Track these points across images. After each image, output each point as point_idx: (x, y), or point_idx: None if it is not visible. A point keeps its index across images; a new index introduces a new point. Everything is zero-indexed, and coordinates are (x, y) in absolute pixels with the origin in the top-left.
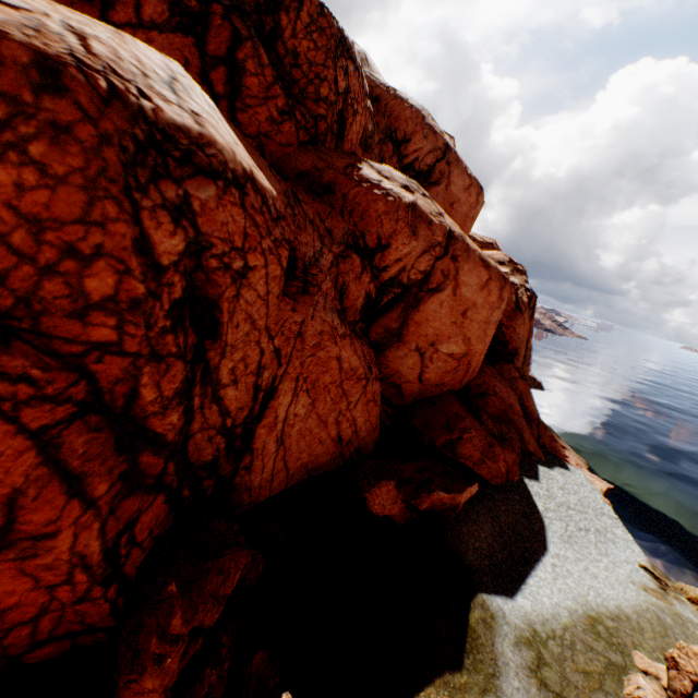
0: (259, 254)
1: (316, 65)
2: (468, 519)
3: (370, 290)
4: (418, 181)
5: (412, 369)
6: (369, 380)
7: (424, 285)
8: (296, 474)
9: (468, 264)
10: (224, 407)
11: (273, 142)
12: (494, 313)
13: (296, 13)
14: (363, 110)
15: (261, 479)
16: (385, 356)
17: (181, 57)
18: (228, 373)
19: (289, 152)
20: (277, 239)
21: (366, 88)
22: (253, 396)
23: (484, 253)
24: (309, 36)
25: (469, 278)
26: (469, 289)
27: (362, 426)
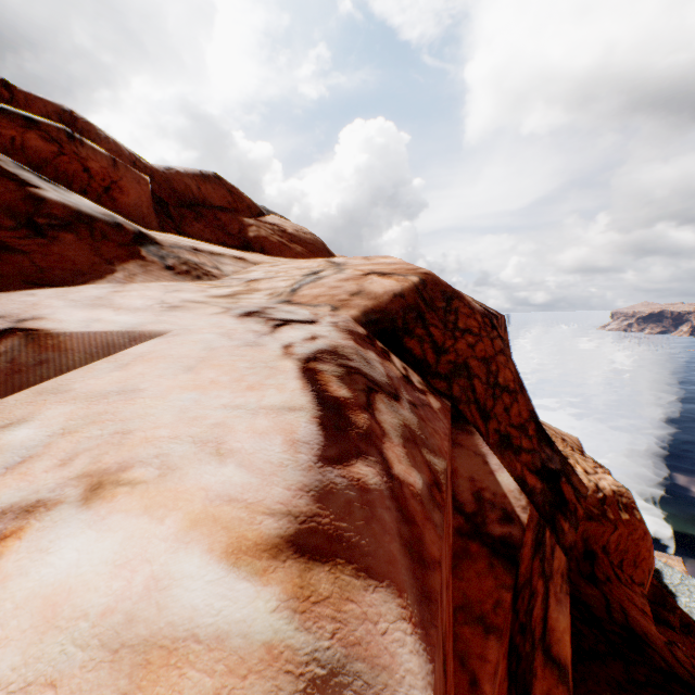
0: None
1: None
2: None
3: None
4: None
5: None
6: None
7: None
8: None
9: None
10: None
11: None
12: None
13: None
14: None
15: None
16: None
17: None
18: None
19: None
20: None
21: None
22: None
23: None
24: None
25: None
26: None
27: None
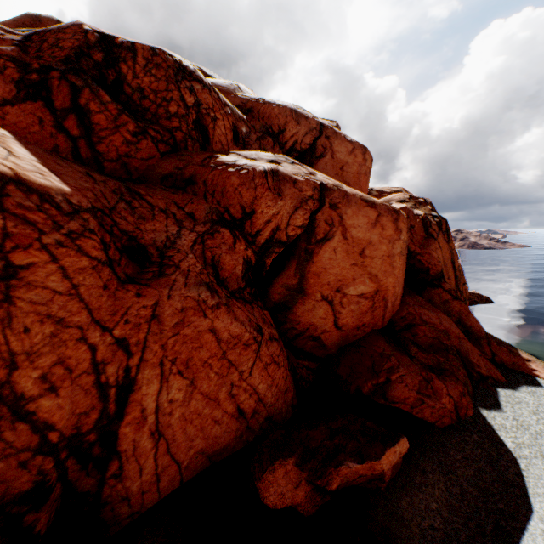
0: (36, 250)
1: (161, 92)
2: (409, 484)
3: (248, 256)
4: (305, 159)
5: (325, 318)
6: (261, 343)
7: (311, 238)
8: (192, 465)
9: (350, 208)
10: (40, 421)
11: (135, 159)
12: (395, 245)
13: (133, 61)
14: (224, 116)
15: (141, 483)
16: (294, 312)
17: (35, 118)
18: (36, 383)
19: (153, 163)
20: (74, 231)
21: (225, 100)
22: (100, 395)
23: (386, 198)
24: (148, 73)
25: (356, 220)
26: (359, 230)
27: (267, 393)
